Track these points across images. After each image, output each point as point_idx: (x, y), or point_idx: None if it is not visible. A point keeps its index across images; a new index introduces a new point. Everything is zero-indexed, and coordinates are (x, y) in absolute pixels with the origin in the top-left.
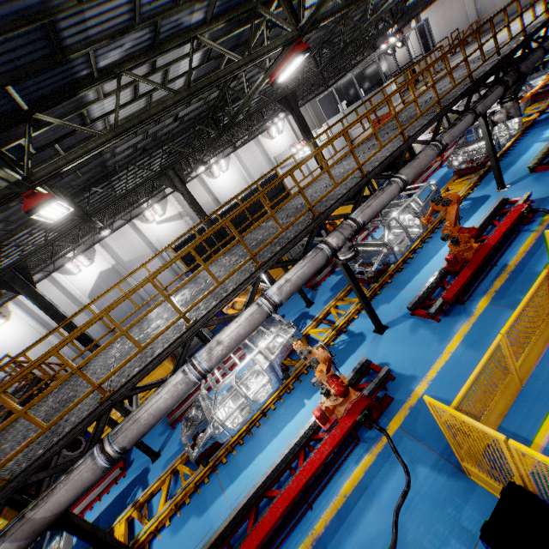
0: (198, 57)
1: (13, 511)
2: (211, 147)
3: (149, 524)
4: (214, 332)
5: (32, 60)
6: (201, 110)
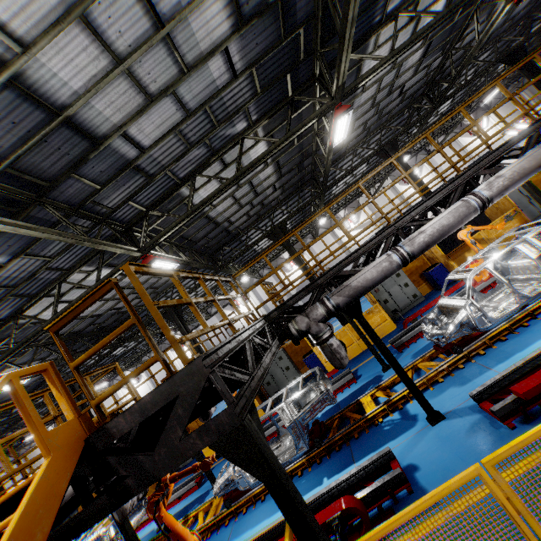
0: (443, 5)
1: None
2: (420, 129)
3: (400, 391)
4: (426, 297)
5: (362, 4)
6: (419, 86)
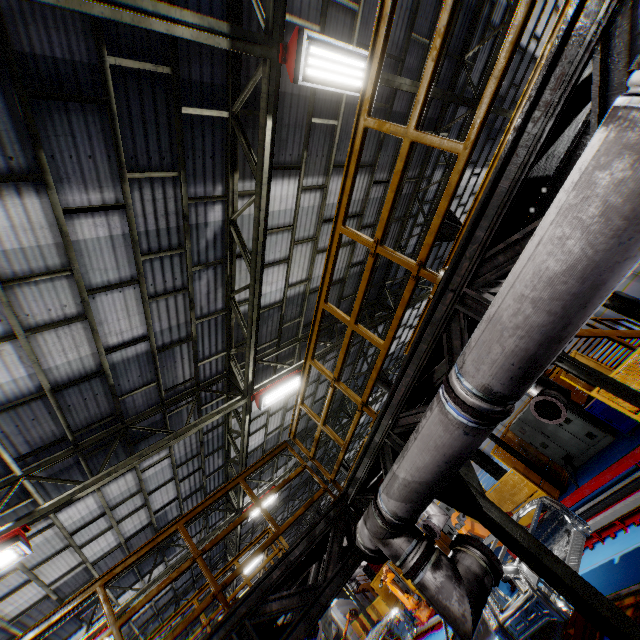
0: None
1: (545, 483)
2: None
3: None
4: None
5: None
6: None
